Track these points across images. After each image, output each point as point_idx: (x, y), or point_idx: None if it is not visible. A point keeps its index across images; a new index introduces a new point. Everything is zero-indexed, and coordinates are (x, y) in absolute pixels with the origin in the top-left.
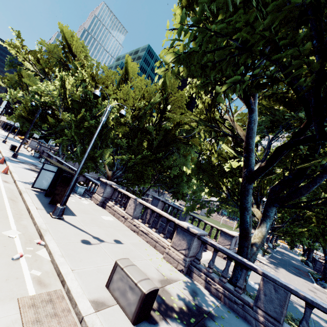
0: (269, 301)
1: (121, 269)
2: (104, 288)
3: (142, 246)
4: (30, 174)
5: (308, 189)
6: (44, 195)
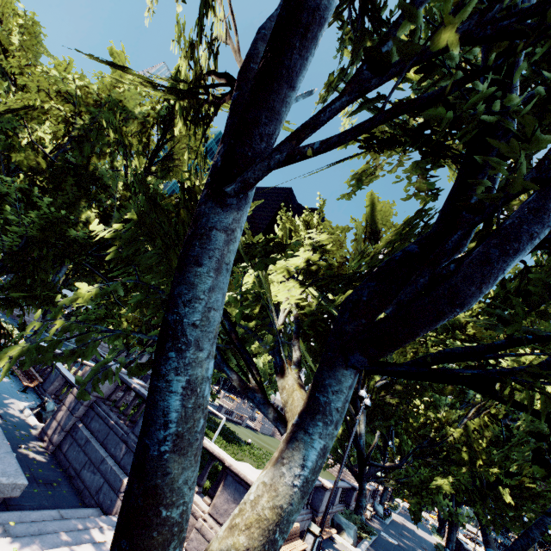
0: None
1: None
2: None
3: None
4: None
5: (485, 272)
6: None
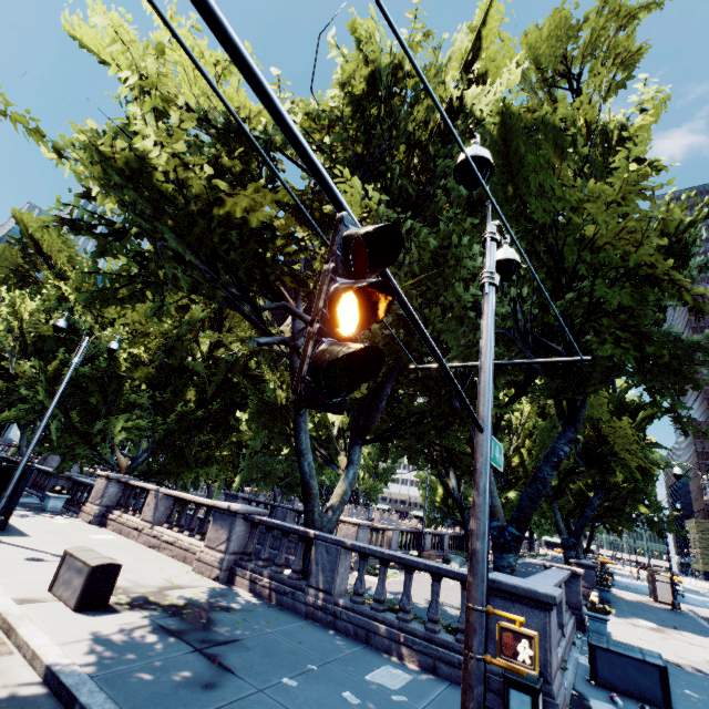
0: (321, 571)
1: (71, 556)
2: (46, 591)
3: (159, 561)
4: None
5: (377, 408)
6: None
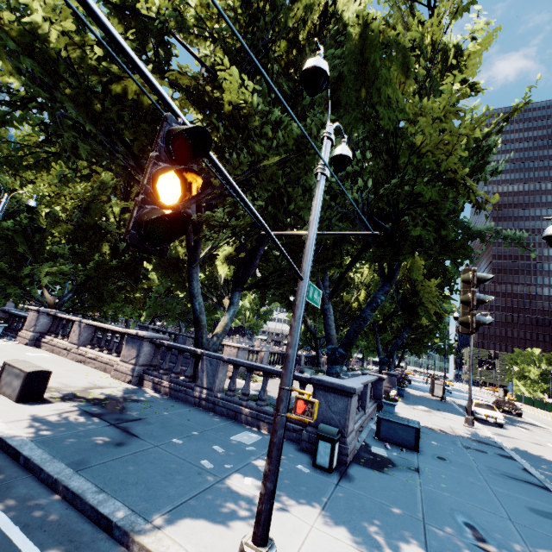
0: (206, 376)
1: (9, 366)
2: None
3: (84, 371)
4: None
5: (253, 265)
6: None
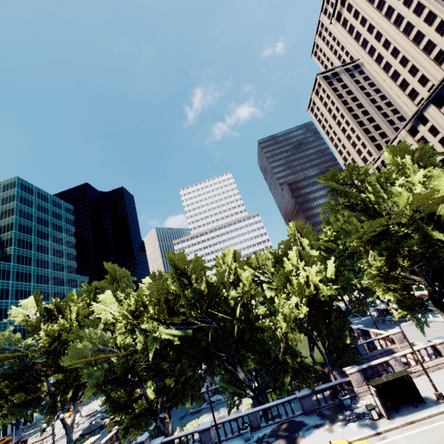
0: None
1: None
2: None
3: (442, 373)
4: (324, 437)
5: None
6: (396, 414)
